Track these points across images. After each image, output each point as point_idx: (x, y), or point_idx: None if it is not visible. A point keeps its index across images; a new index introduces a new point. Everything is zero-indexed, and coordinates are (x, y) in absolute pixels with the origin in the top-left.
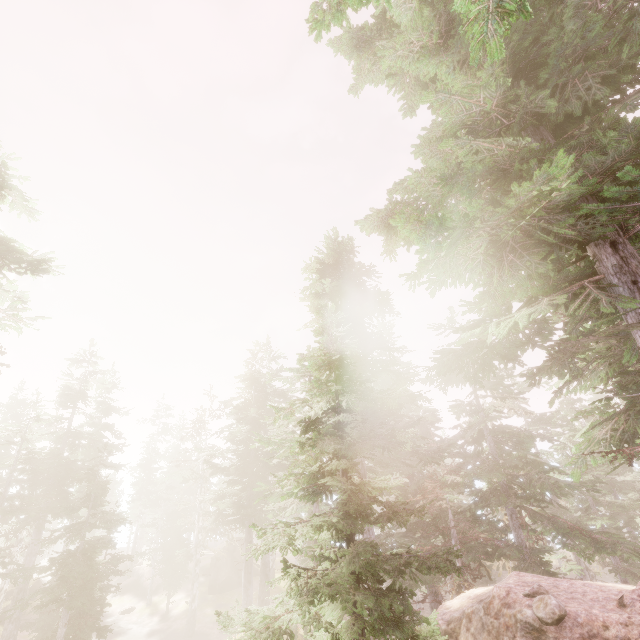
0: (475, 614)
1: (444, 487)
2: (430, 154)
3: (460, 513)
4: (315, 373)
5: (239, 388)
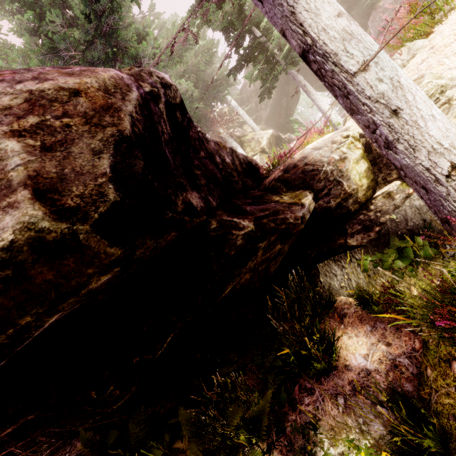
0: None
1: None
2: None
3: None
4: None
5: None
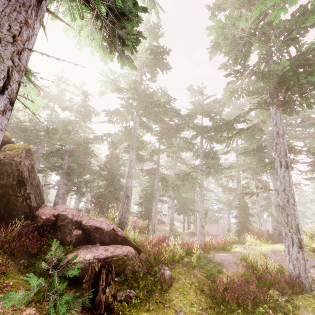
0: None
1: None
2: None
3: None
4: None
5: None
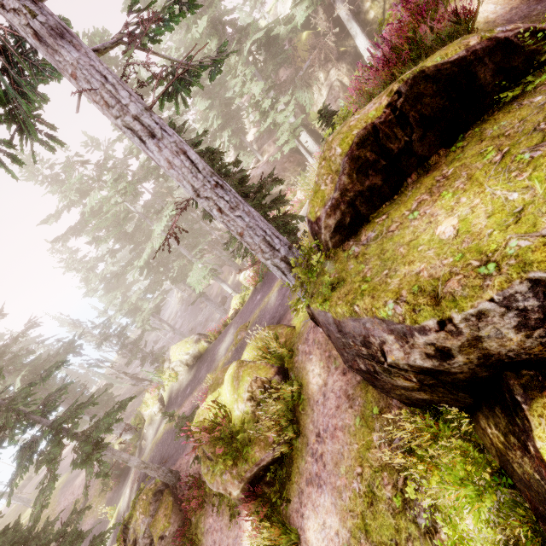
0: None
1: None
2: None
3: None
4: None
5: None
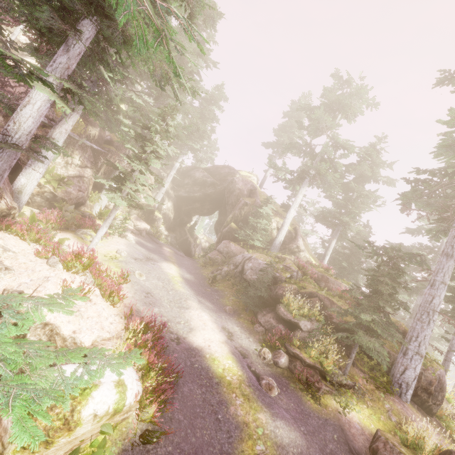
0: None
1: None
2: None
3: None
4: None
5: None
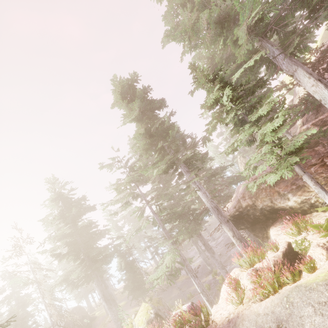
0: (245, 193)
1: (186, 194)
2: (186, 14)
3: (198, 198)
4: (142, 141)
5: (51, 206)
